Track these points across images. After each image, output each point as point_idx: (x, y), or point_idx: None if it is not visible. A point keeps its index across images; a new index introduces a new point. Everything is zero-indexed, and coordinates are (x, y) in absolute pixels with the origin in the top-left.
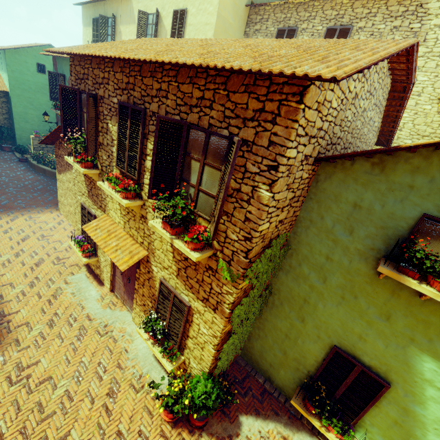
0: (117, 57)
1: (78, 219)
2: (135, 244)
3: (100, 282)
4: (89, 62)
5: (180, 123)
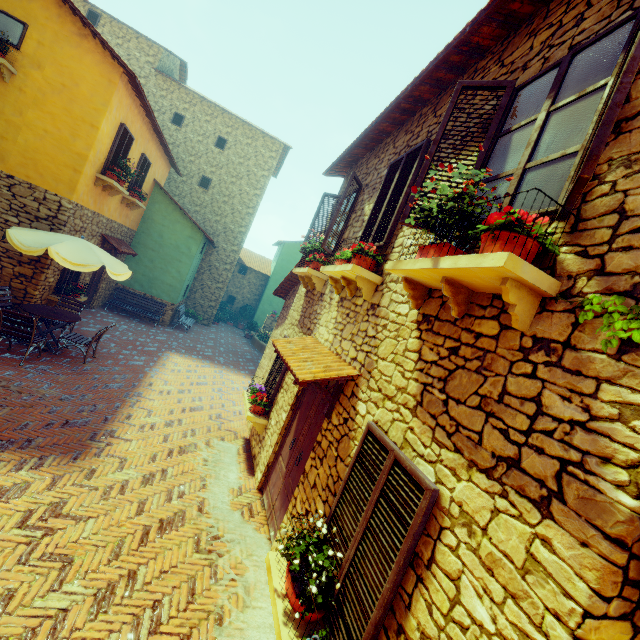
0: (412, 81)
1: (270, 366)
2: (339, 362)
3: (251, 468)
4: (366, 162)
5: (499, 85)
